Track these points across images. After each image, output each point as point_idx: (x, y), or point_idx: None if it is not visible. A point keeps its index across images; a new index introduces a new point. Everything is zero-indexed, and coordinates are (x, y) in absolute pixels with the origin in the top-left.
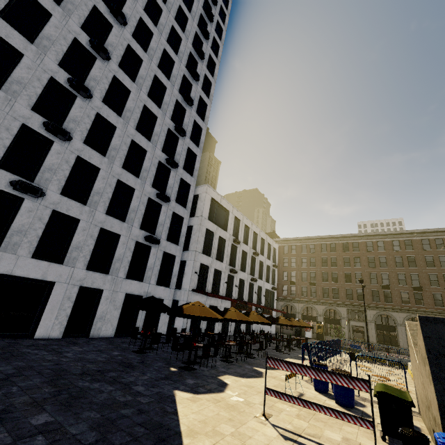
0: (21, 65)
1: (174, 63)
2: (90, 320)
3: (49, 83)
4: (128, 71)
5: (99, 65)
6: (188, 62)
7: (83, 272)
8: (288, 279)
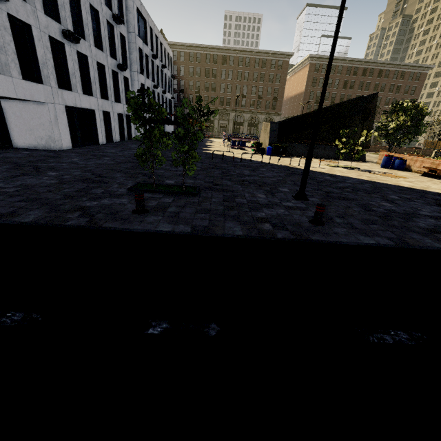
0: None
1: None
2: (109, 132)
3: None
4: None
5: None
6: None
7: (100, 100)
8: (178, 88)
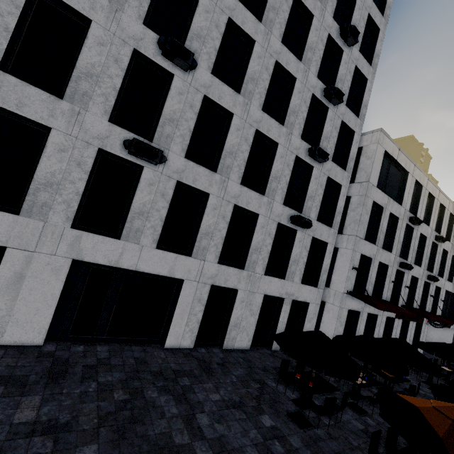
0: None
1: None
2: (222, 325)
3: None
4: None
5: None
6: None
7: (214, 266)
8: None
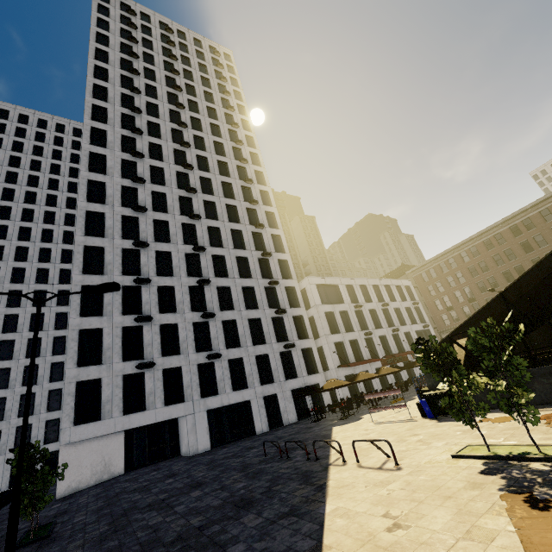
0: (176, 292)
1: (237, 207)
2: (278, 415)
3: (189, 290)
4: (216, 243)
5: (202, 256)
6: (243, 194)
7: (260, 388)
8: (443, 307)
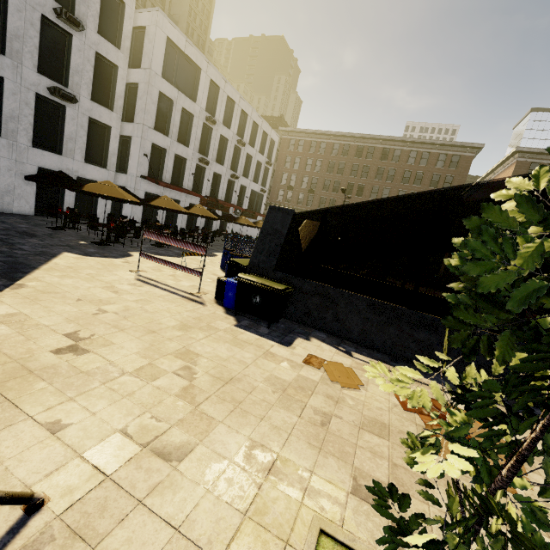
0: None
1: None
2: None
3: None
4: None
5: None
6: None
7: None
8: (286, 183)
